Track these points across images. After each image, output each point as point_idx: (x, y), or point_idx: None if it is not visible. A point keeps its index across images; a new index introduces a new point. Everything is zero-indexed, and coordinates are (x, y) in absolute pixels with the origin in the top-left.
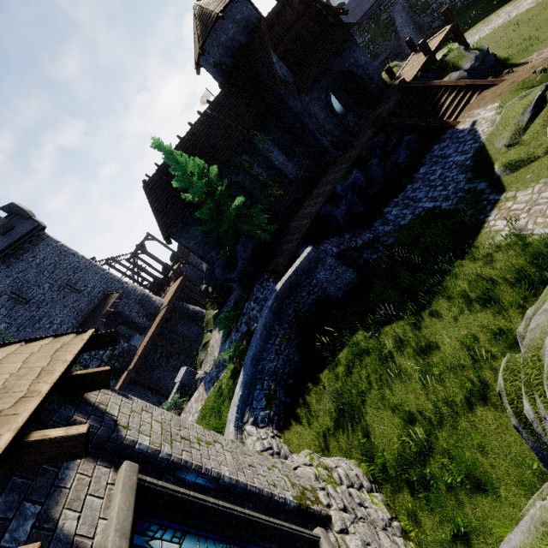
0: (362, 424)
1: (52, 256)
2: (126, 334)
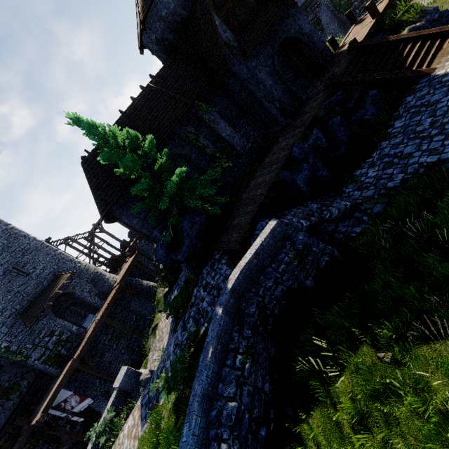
0: None
1: (0, 239)
2: (81, 311)
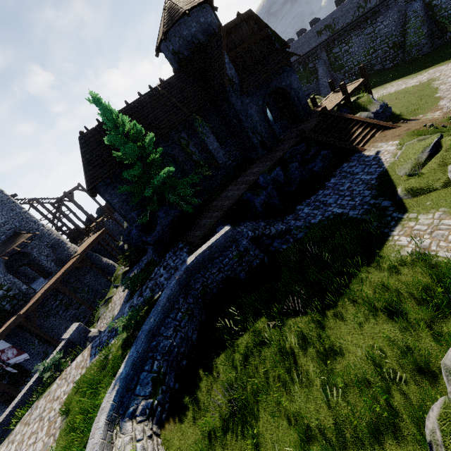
0: (254, 430)
1: None
2: (30, 275)
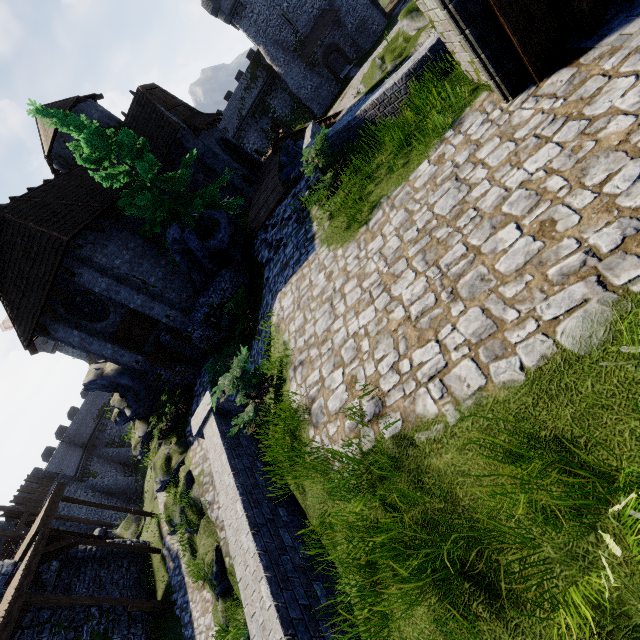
0: None
1: None
2: None
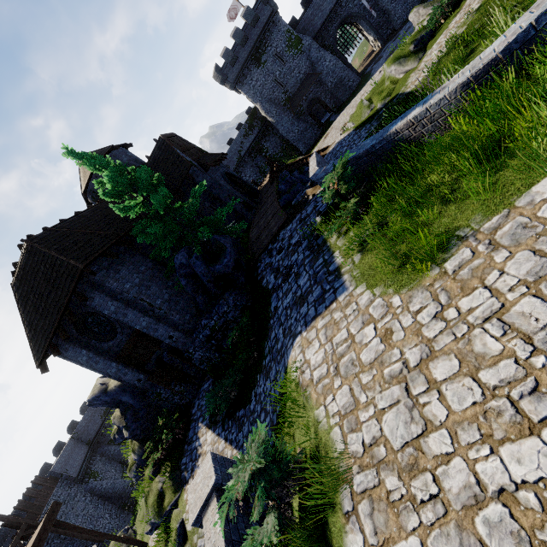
0: None
1: None
2: None
